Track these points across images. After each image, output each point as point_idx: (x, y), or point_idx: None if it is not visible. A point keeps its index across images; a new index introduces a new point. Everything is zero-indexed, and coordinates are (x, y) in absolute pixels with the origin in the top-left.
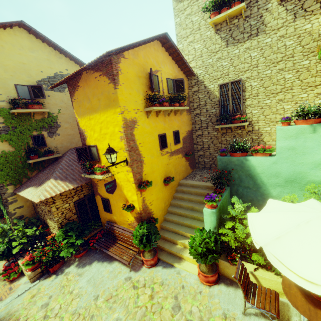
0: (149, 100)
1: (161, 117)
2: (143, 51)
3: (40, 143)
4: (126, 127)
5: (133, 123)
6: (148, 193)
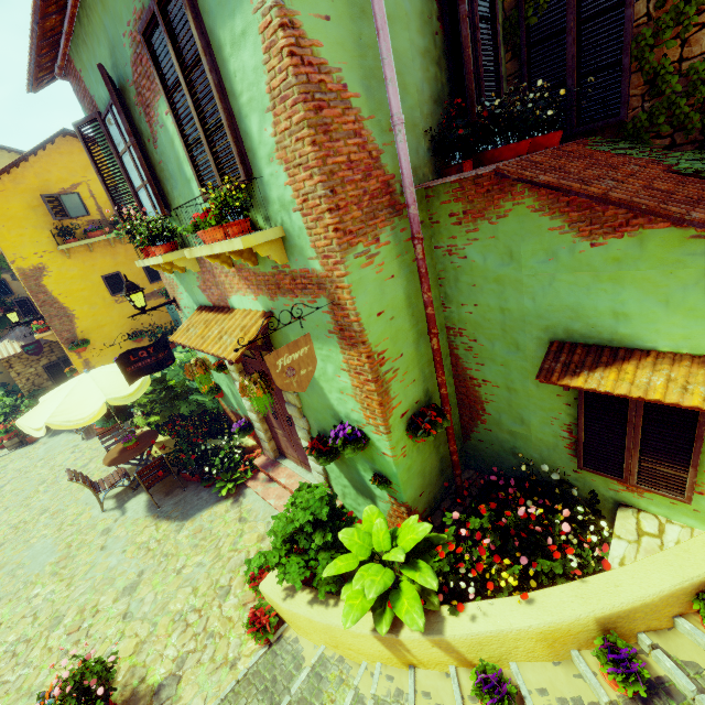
0: (58, 236)
1: (103, 249)
2: (35, 168)
3: (4, 291)
4: (25, 278)
5: (38, 271)
6: (95, 354)
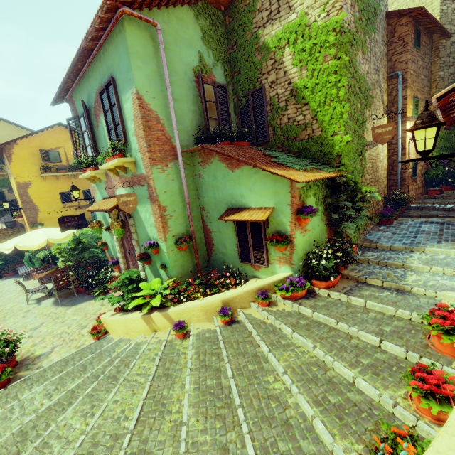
0: (42, 169)
1: (64, 180)
2: (40, 137)
3: (1, 198)
4: (19, 187)
5: (27, 184)
6: None
